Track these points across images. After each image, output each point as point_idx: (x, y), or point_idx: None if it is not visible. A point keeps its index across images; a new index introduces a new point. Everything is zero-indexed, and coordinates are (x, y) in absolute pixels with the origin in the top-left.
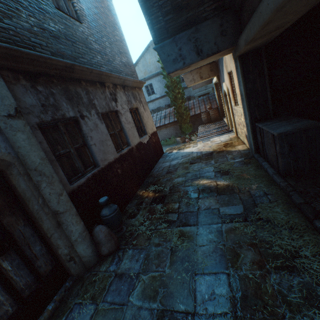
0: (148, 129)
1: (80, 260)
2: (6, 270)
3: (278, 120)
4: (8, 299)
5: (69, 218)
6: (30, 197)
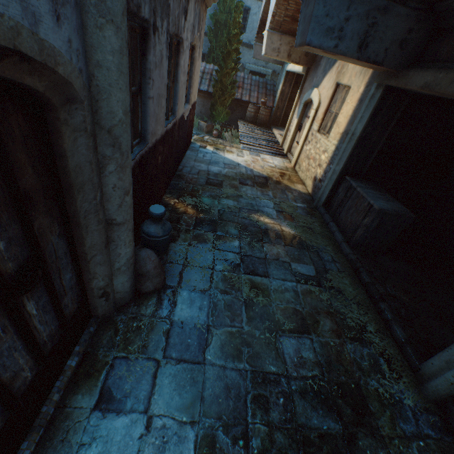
0: (192, 94)
1: (114, 296)
2: (30, 315)
3: (371, 186)
4: (28, 361)
5: (124, 234)
6: (83, 184)
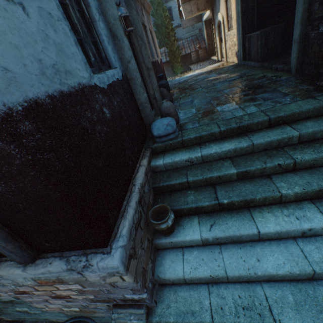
0: (158, 54)
1: (157, 101)
2: None
3: (260, 30)
4: None
5: (152, 74)
6: (139, 53)
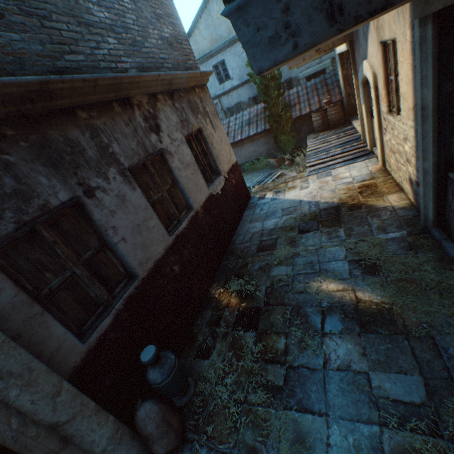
0: (222, 164)
1: None
2: None
3: None
4: None
5: (82, 424)
6: None
